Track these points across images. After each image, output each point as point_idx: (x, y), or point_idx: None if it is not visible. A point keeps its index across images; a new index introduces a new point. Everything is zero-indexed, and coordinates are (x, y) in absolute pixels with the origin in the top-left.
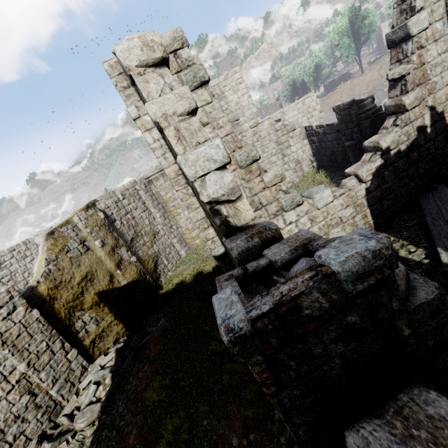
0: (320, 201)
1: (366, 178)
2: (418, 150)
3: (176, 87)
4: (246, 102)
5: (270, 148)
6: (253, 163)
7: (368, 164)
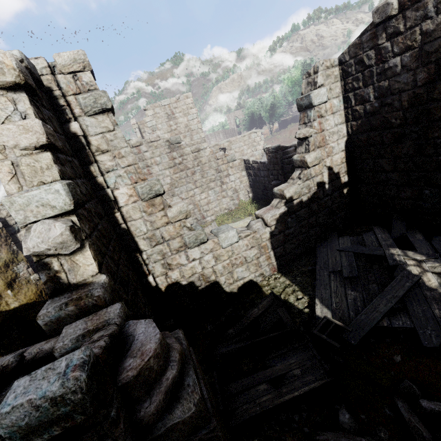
0: (225, 240)
1: (270, 222)
2: (317, 202)
3: (30, 117)
4: (195, 126)
5: (210, 174)
6: (157, 197)
7: (274, 210)
